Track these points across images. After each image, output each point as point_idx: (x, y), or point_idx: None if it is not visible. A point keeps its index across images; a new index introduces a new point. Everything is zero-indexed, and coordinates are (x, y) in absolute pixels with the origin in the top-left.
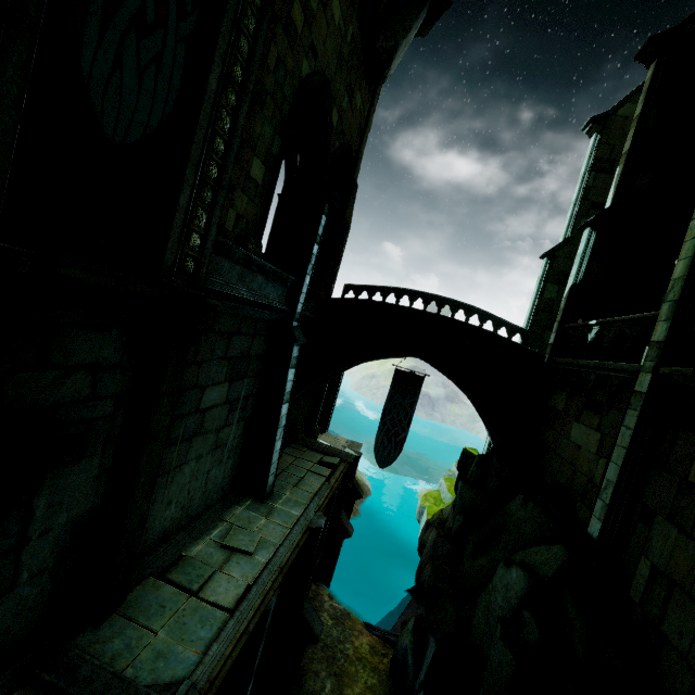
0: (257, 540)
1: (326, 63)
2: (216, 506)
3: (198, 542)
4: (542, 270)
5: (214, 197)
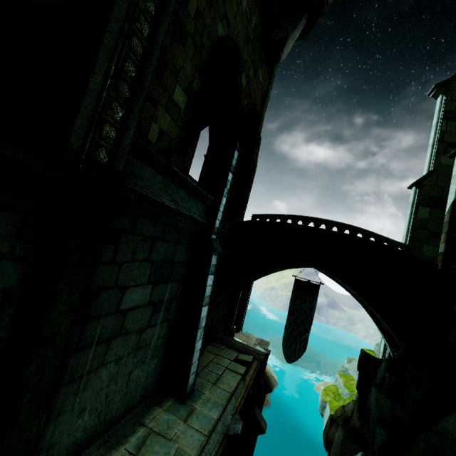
0: (173, 452)
1: (236, 35)
2: (138, 408)
3: (111, 454)
4: (412, 197)
5: (131, 95)
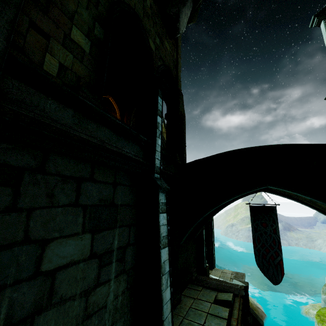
0: None
1: (134, 6)
2: None
3: None
4: None
5: None
